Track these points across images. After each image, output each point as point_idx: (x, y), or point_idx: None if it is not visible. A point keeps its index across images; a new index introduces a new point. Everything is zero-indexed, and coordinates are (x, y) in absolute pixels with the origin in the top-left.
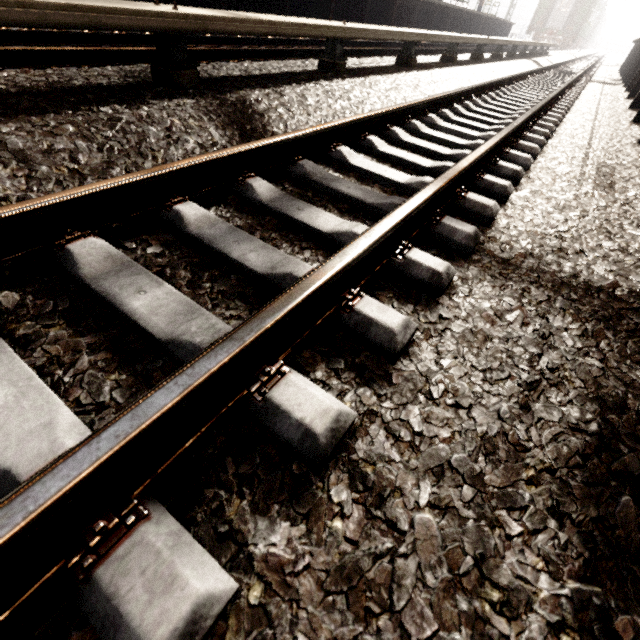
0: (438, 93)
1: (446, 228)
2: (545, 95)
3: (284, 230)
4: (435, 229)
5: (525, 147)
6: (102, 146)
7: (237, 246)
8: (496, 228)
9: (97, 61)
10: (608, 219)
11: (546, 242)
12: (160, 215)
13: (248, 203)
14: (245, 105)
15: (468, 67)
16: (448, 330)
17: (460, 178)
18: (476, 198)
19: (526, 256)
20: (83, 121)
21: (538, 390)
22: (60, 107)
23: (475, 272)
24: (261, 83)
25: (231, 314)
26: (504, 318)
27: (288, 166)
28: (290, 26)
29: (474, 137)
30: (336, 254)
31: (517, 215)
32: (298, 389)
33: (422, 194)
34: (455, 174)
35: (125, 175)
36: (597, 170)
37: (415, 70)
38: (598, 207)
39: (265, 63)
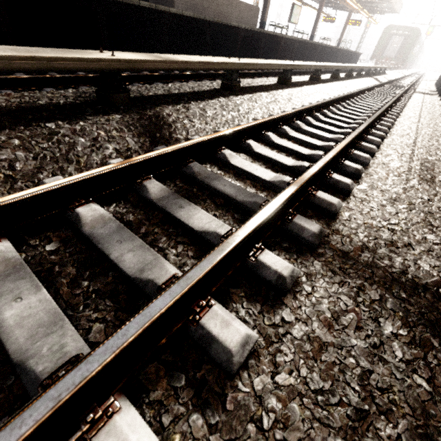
0: (305, 103)
1: (296, 226)
2: (382, 104)
3: (167, 224)
4: (288, 226)
5: (366, 147)
6: (37, 155)
7: (119, 246)
8: (340, 220)
9: (68, 83)
10: (431, 211)
11: (380, 234)
12: (65, 214)
13: (143, 199)
14: (159, 118)
15: (328, 84)
16: (288, 334)
17: (312, 178)
18: (324, 196)
19: (363, 249)
20: (29, 135)
21: (367, 420)
22: (17, 124)
23: (318, 267)
24: (176, 100)
25: (97, 317)
26: (340, 321)
27: (181, 167)
28: (198, 63)
29: (328, 138)
30: (187, 272)
31: (357, 207)
32: (118, 440)
33: (276, 201)
34: (306, 179)
35: (36, 187)
36: (421, 165)
37: (290, 87)
38: (422, 199)
39: (184, 84)
